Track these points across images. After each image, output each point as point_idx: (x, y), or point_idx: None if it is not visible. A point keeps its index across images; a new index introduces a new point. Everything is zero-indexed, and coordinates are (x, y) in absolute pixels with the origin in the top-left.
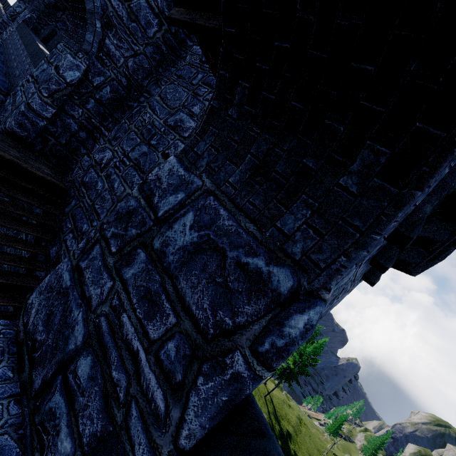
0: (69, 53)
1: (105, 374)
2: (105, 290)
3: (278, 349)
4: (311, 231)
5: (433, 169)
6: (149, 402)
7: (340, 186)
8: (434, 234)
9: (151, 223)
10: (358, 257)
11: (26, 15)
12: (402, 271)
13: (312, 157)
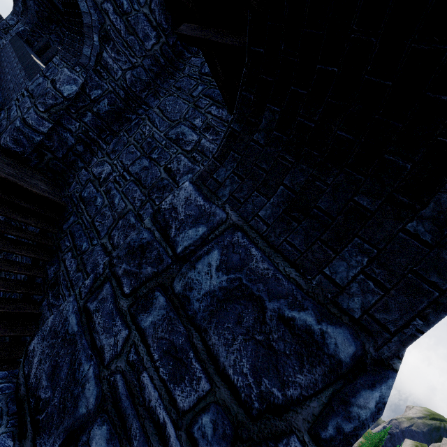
0: (66, 66)
1: None
2: (120, 340)
3: (346, 435)
4: (370, 284)
5: None
6: None
7: (408, 232)
8: None
9: (169, 260)
10: (439, 321)
11: (19, 28)
12: None
13: (366, 195)
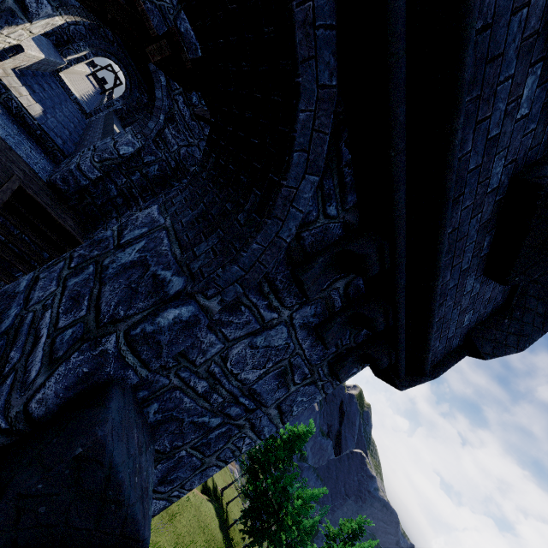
0: (131, 133)
1: (5, 354)
2: (47, 293)
3: (146, 334)
4: (211, 253)
5: (274, 203)
6: (26, 373)
7: (237, 220)
8: (370, 312)
9: (112, 247)
10: (230, 270)
11: (118, 106)
12: (391, 383)
13: (231, 202)
